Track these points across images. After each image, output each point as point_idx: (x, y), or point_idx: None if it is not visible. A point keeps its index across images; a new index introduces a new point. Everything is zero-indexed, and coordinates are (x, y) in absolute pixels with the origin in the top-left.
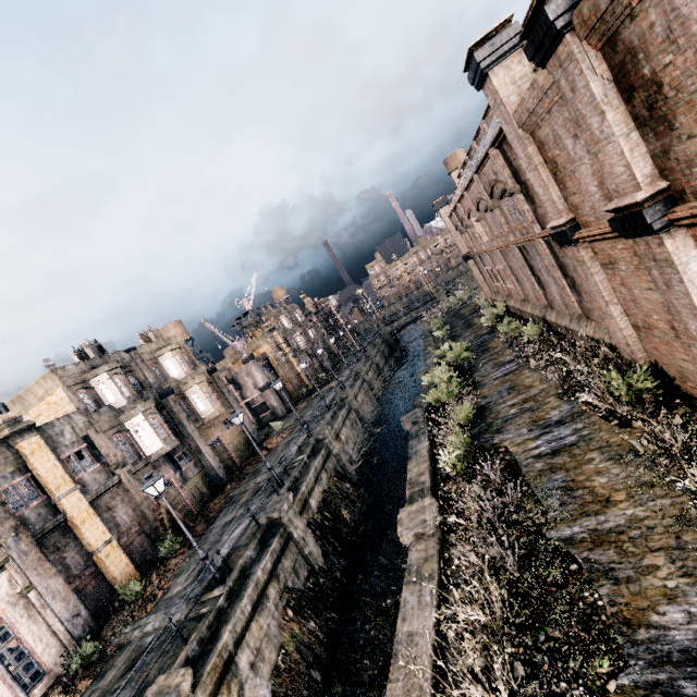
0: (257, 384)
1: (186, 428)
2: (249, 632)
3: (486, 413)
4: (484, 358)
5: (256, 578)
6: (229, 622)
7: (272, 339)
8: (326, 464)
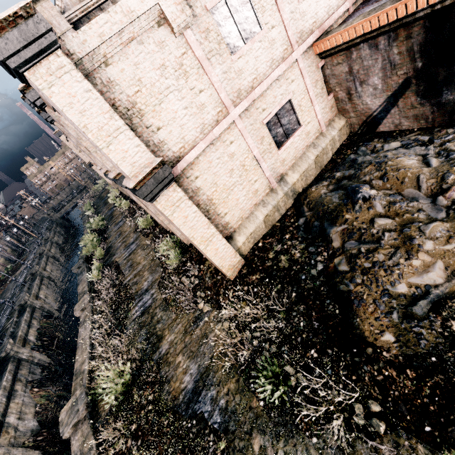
0: None
1: None
2: (10, 408)
3: (110, 249)
4: (111, 222)
5: (3, 386)
6: None
7: None
8: (33, 315)
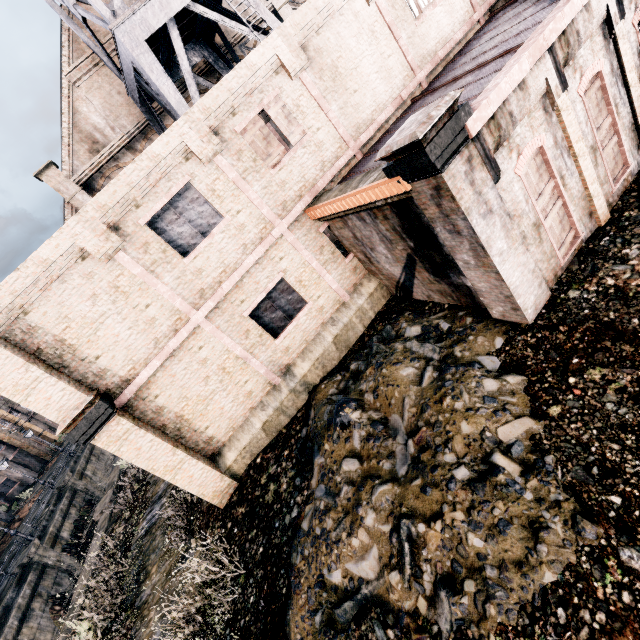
0: None
1: None
2: (22, 634)
3: None
4: None
5: (18, 604)
6: None
7: None
8: (73, 501)
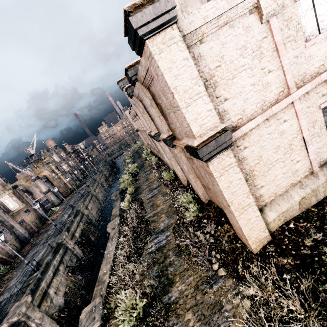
0: (42, 191)
1: (3, 217)
2: (53, 282)
3: (138, 189)
4: (141, 170)
5: (54, 264)
6: (43, 280)
7: (49, 167)
8: (82, 219)
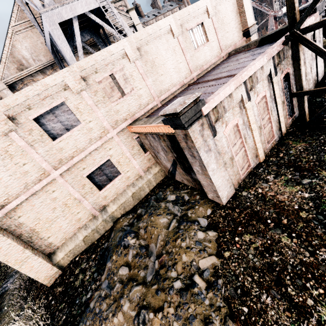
0: None
1: None
2: None
3: None
4: None
5: None
6: None
7: None
8: None
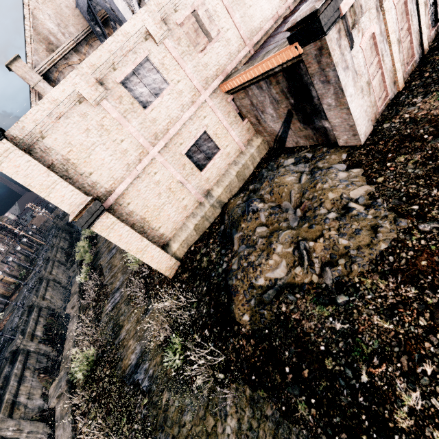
0: None
1: None
2: (21, 390)
3: (98, 254)
4: None
5: (14, 373)
6: (6, 393)
7: None
8: (40, 314)
